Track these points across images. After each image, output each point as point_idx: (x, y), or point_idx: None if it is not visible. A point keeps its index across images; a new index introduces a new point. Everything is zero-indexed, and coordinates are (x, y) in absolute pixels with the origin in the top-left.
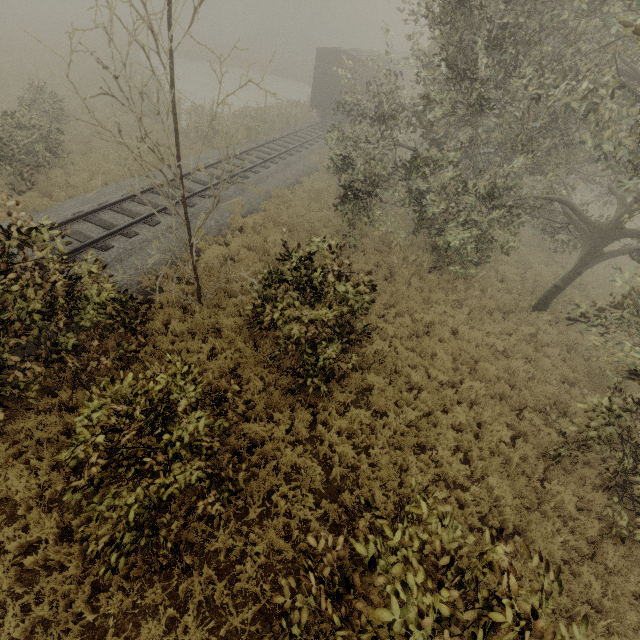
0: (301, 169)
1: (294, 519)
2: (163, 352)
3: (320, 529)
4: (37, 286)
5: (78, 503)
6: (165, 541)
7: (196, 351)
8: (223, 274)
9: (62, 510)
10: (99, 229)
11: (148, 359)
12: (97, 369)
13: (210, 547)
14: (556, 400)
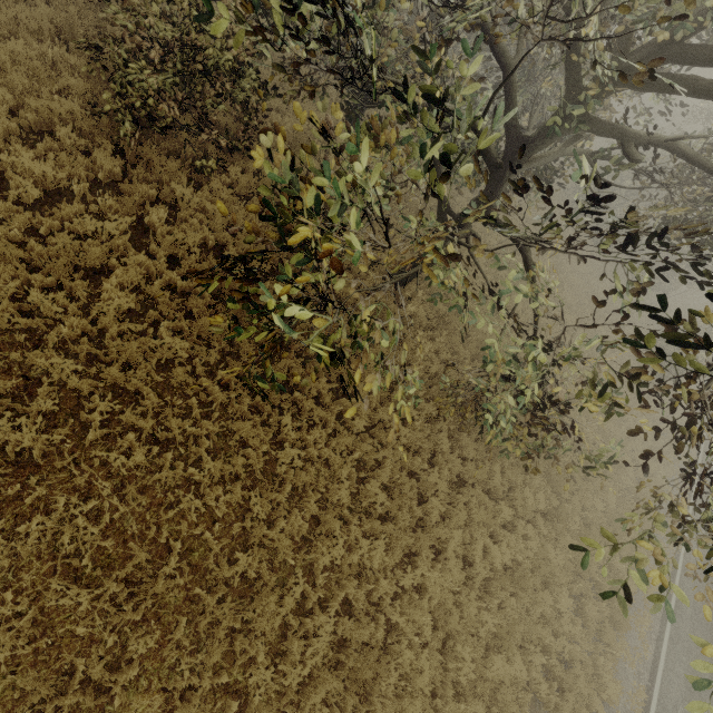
0: None
1: None
2: None
3: None
4: None
5: None
6: None
7: None
8: None
9: None
10: None
11: None
12: None
13: None
14: None
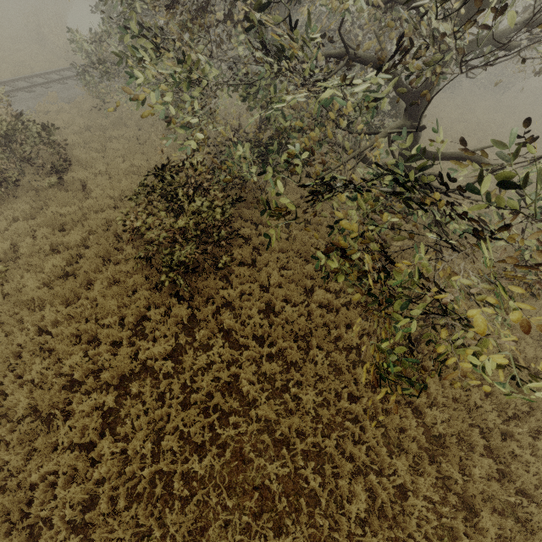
0: None
1: None
2: None
3: None
4: None
5: None
6: None
7: None
8: None
9: None
10: None
11: None
12: None
13: None
14: None
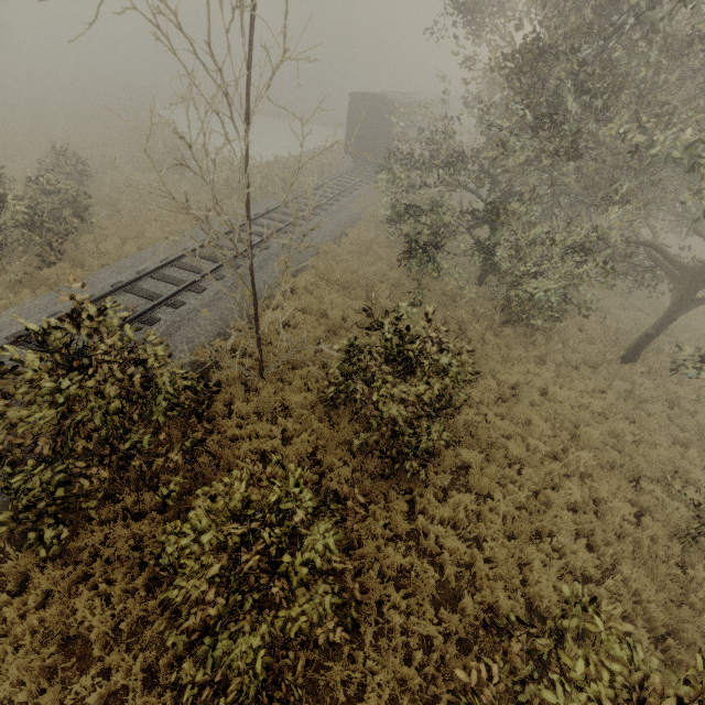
0: (344, 219)
1: (411, 636)
2: (229, 438)
3: (445, 647)
4: (116, 382)
5: (159, 634)
6: (291, 687)
7: (266, 435)
8: (281, 342)
9: (141, 645)
10: (142, 300)
11: (216, 449)
12: (164, 466)
13: (324, 681)
14: (673, 466)
